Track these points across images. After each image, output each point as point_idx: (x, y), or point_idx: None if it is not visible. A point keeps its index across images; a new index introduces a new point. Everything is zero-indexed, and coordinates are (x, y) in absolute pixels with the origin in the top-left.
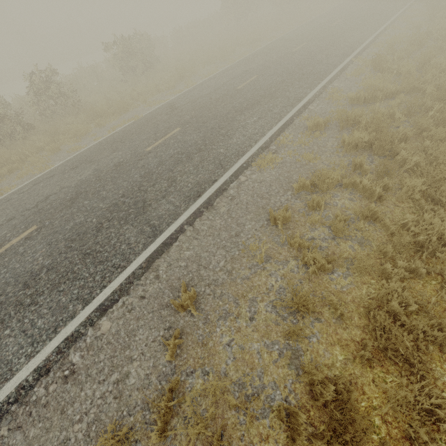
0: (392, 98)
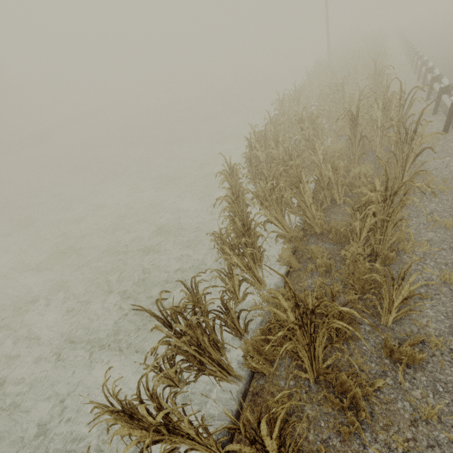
0: None
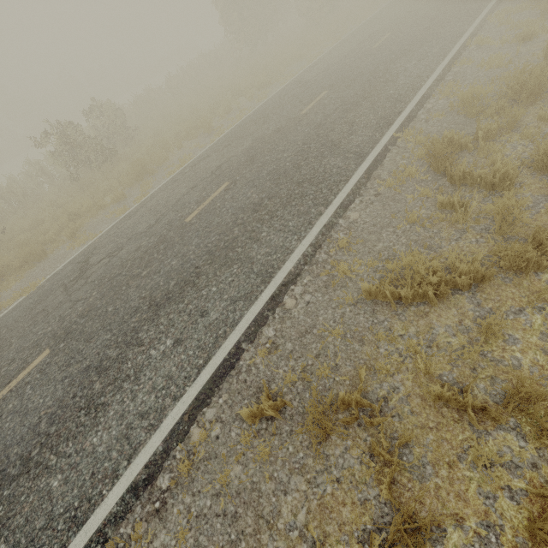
0: (472, 290)
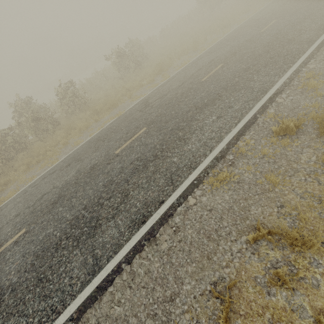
0: None
